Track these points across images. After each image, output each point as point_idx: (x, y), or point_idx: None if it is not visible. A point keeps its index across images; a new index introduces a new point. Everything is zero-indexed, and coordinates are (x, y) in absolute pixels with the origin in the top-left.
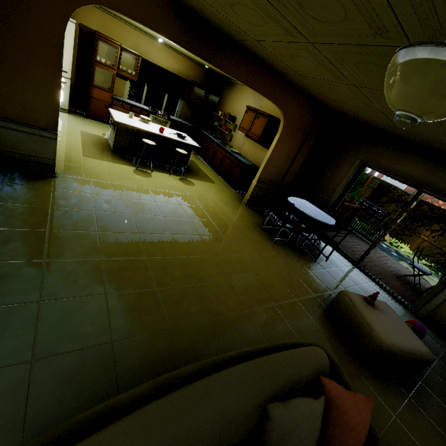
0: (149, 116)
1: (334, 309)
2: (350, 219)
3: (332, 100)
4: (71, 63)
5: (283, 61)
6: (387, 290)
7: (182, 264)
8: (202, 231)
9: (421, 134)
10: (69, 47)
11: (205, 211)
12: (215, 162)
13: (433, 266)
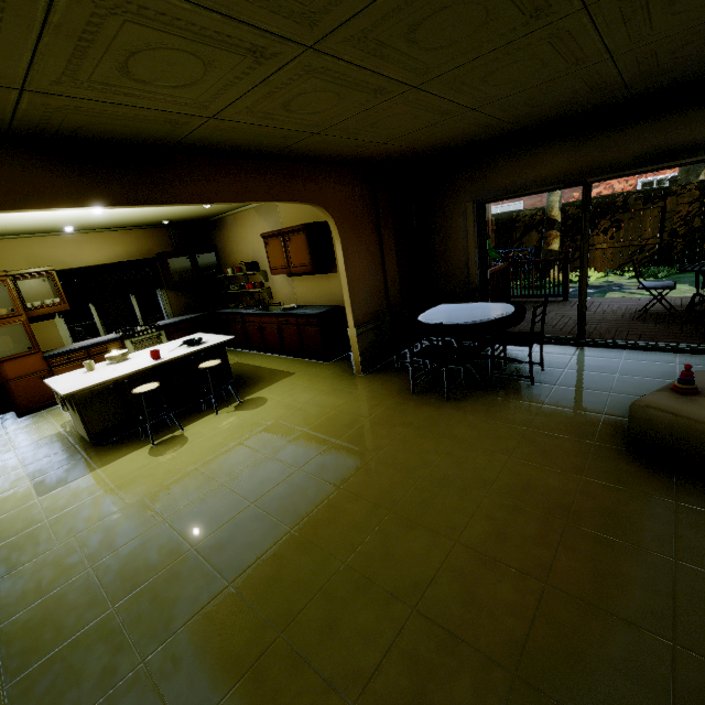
0: (125, 345)
1: (646, 445)
2: (506, 287)
3: (382, 142)
4: None
5: (277, 126)
6: (655, 347)
7: (357, 582)
8: (336, 474)
9: (540, 105)
10: None
11: (314, 433)
12: (271, 341)
13: (643, 273)
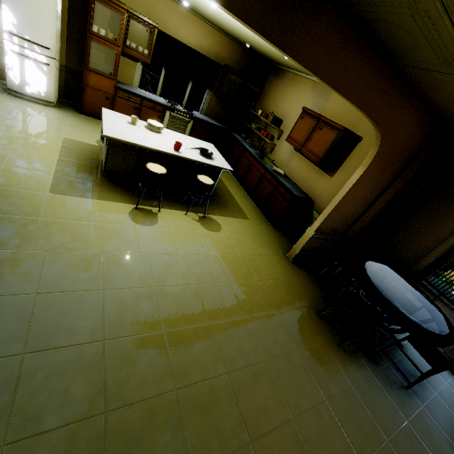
0: (165, 113)
1: None
2: None
3: None
4: (55, 34)
5: None
6: None
7: None
8: (231, 354)
9: None
10: (50, 9)
11: (235, 292)
12: (249, 181)
13: None
